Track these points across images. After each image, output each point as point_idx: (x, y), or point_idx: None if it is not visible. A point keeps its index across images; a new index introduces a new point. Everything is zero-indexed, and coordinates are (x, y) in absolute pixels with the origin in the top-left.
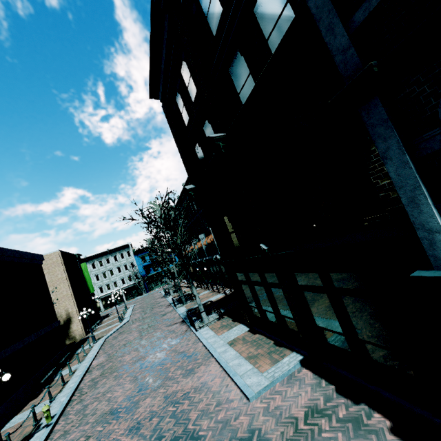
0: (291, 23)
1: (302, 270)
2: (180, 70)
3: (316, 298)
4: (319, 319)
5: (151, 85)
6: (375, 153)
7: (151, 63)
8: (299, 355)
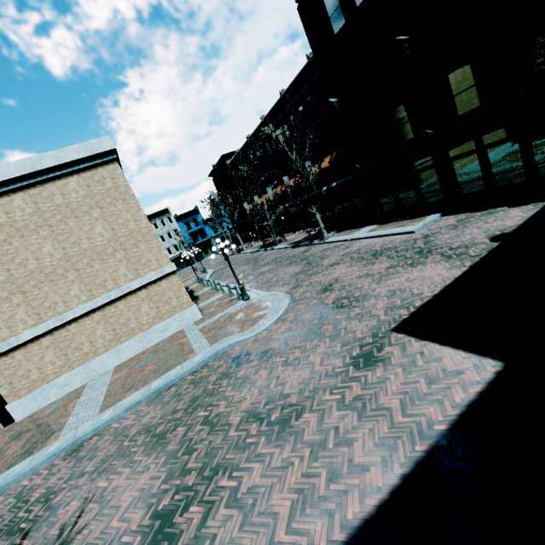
0: None
1: (458, 143)
2: None
3: (464, 161)
4: (462, 178)
5: None
6: (539, 42)
7: None
8: (437, 214)
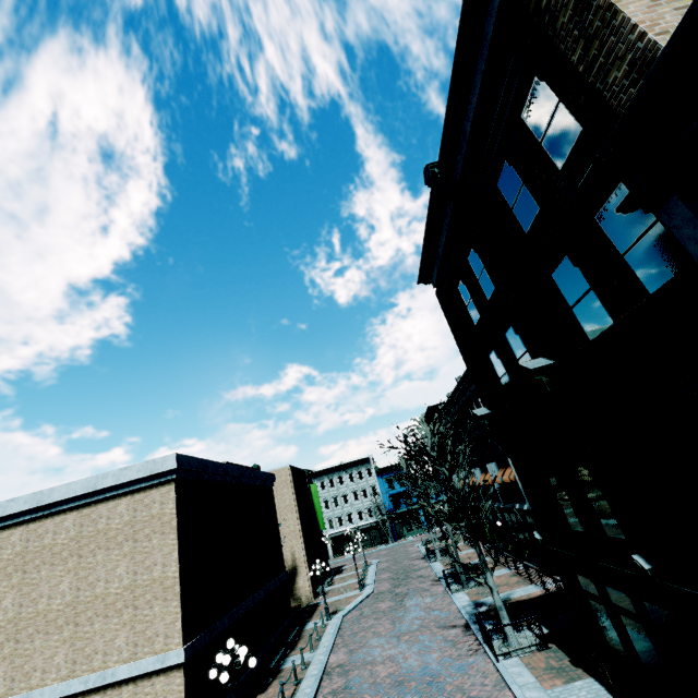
0: (675, 278)
1: None
2: (467, 258)
3: None
4: None
5: (421, 270)
6: None
7: (424, 248)
8: None
